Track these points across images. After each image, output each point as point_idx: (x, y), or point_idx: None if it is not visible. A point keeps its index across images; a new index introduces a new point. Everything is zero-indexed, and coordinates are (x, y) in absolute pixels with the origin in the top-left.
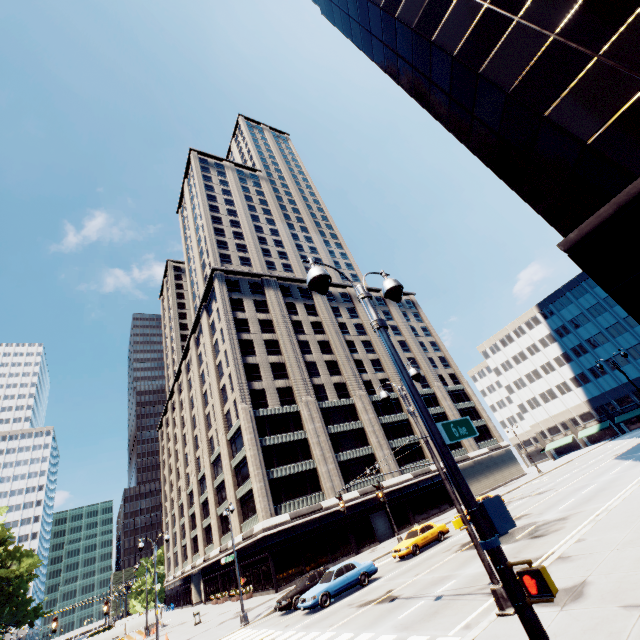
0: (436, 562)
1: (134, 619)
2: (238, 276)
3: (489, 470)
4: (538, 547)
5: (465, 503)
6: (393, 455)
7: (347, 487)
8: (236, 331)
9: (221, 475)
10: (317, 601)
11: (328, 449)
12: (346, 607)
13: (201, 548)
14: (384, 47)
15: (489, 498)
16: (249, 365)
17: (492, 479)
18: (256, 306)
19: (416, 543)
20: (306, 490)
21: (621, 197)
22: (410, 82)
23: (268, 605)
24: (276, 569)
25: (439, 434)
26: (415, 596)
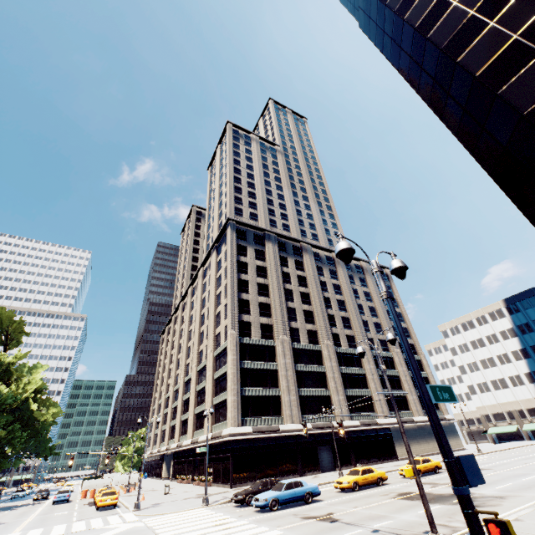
0: (374, 501)
1: (119, 476)
2: (246, 227)
3: (430, 436)
4: None
5: (443, 453)
6: (346, 401)
7: (313, 418)
8: (237, 271)
9: (203, 382)
10: (268, 503)
11: (293, 383)
12: (291, 515)
13: (177, 436)
14: (410, 61)
15: (464, 455)
16: (242, 300)
17: (432, 445)
18: (256, 254)
19: (357, 481)
20: (269, 412)
21: None
22: (429, 92)
23: (224, 495)
24: (234, 469)
25: (428, 393)
26: (354, 524)
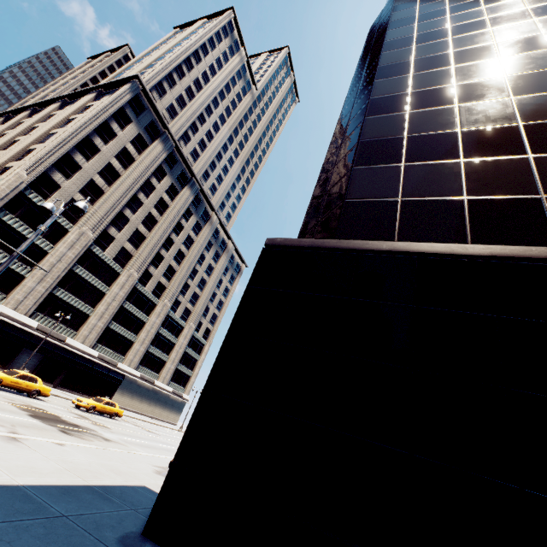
0: None
1: None
2: (151, 107)
3: (157, 402)
4: (43, 433)
5: None
6: (103, 331)
7: None
8: (96, 130)
9: None
10: None
11: (55, 277)
12: None
13: None
14: (363, 70)
15: None
16: (72, 159)
17: (151, 409)
18: (136, 139)
19: (3, 379)
20: None
21: (319, 242)
22: (349, 102)
23: None
24: None
25: None
26: None
